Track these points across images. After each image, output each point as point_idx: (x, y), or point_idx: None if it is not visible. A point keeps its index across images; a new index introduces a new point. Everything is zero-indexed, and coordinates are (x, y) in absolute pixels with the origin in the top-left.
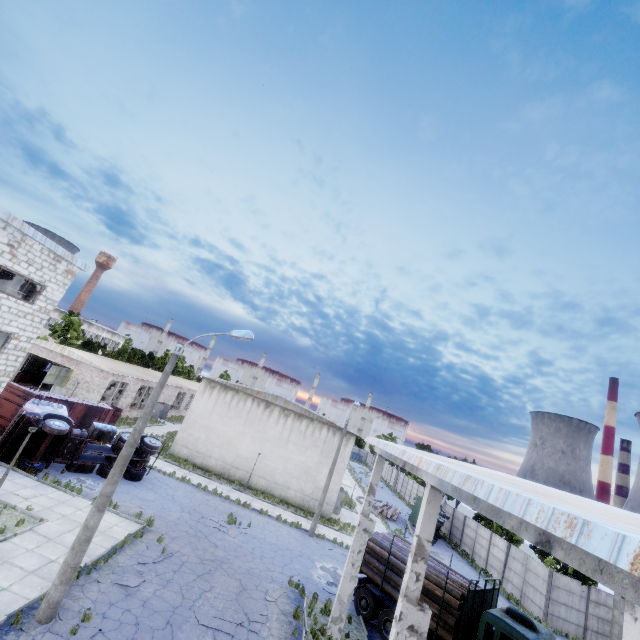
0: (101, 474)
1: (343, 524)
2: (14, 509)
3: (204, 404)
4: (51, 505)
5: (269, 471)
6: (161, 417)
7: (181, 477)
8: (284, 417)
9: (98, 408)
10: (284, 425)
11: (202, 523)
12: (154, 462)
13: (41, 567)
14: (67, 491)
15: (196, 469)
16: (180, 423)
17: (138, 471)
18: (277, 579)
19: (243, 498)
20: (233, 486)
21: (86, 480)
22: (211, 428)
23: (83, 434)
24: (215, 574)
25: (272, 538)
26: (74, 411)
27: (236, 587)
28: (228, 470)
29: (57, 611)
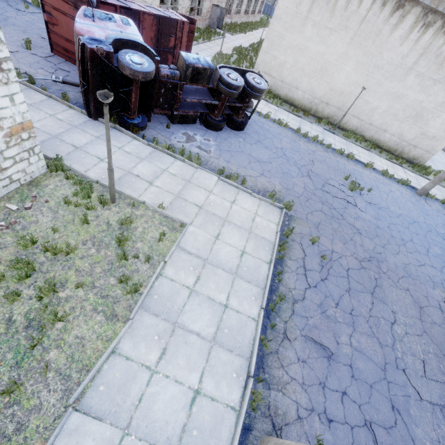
0: (205, 125)
1: (435, 173)
2: (144, 206)
3: (295, 6)
4: (179, 189)
5: (366, 110)
6: (217, 26)
7: (277, 119)
8: (421, 28)
9: (169, 20)
10: (415, 43)
11: (327, 193)
12: (255, 107)
13: (218, 324)
14: (185, 161)
15: (281, 103)
16: (236, 34)
17: (240, 118)
18: (435, 279)
19: (338, 143)
20: (321, 125)
21: (194, 136)
22: (301, 48)
23: (173, 75)
24: (383, 286)
25: (393, 206)
26: (143, 27)
27: (412, 306)
28: (315, 105)
29: (275, 426)
